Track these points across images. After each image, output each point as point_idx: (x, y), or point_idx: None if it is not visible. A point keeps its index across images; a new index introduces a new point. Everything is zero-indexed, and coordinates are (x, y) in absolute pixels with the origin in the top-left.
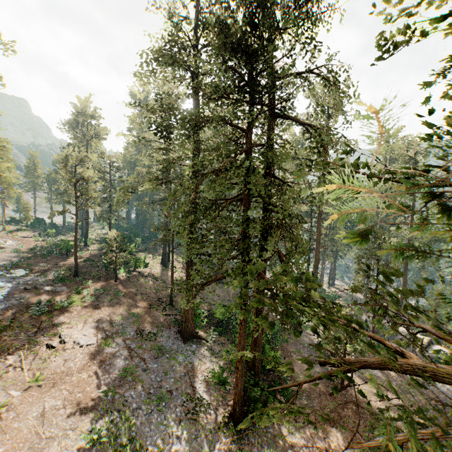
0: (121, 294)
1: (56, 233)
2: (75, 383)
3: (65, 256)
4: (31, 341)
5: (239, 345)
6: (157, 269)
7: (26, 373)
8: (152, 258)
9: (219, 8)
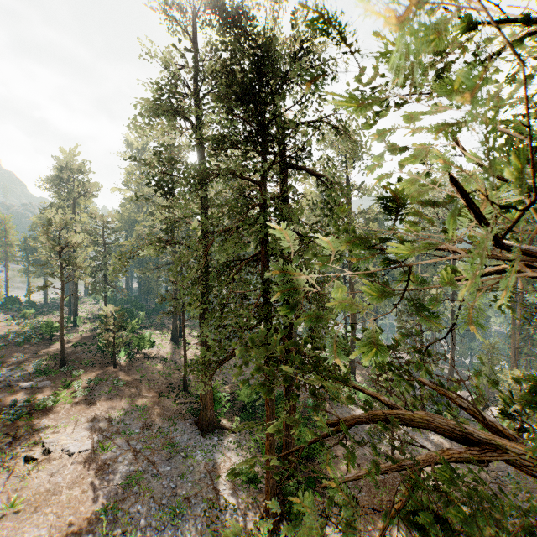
0: (121, 384)
1: (35, 313)
2: (65, 503)
3: (48, 342)
4: (5, 455)
5: None
6: (166, 348)
7: None
8: (159, 334)
9: (219, 59)
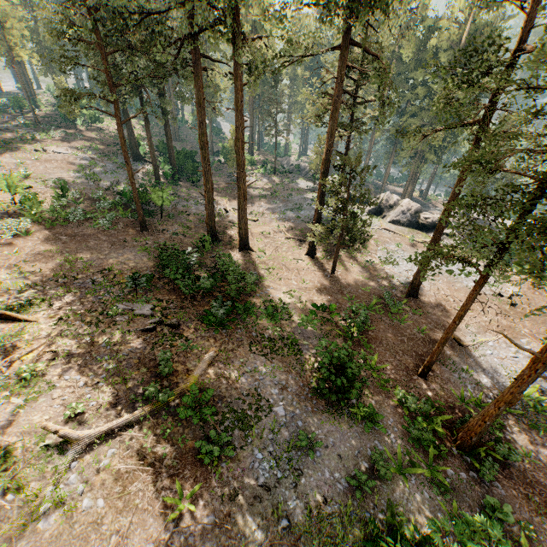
0: (81, 136)
1: None
2: (61, 163)
3: (21, 114)
4: (24, 149)
5: (147, 137)
6: (115, 127)
7: (29, 157)
8: (111, 120)
9: None
